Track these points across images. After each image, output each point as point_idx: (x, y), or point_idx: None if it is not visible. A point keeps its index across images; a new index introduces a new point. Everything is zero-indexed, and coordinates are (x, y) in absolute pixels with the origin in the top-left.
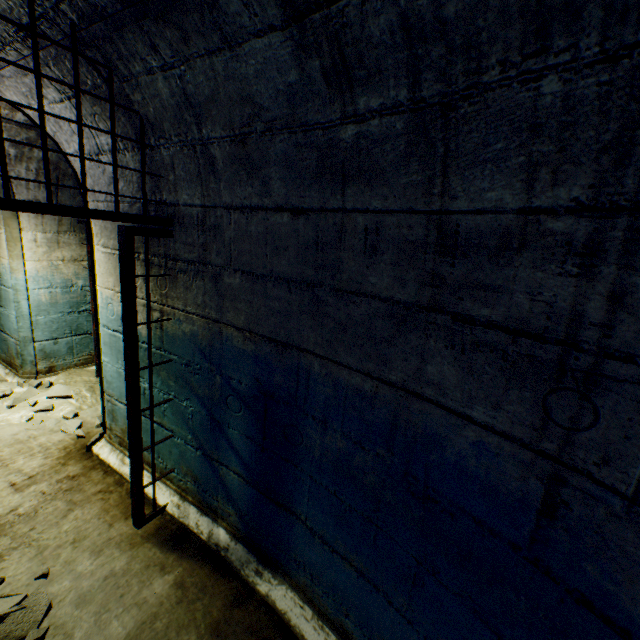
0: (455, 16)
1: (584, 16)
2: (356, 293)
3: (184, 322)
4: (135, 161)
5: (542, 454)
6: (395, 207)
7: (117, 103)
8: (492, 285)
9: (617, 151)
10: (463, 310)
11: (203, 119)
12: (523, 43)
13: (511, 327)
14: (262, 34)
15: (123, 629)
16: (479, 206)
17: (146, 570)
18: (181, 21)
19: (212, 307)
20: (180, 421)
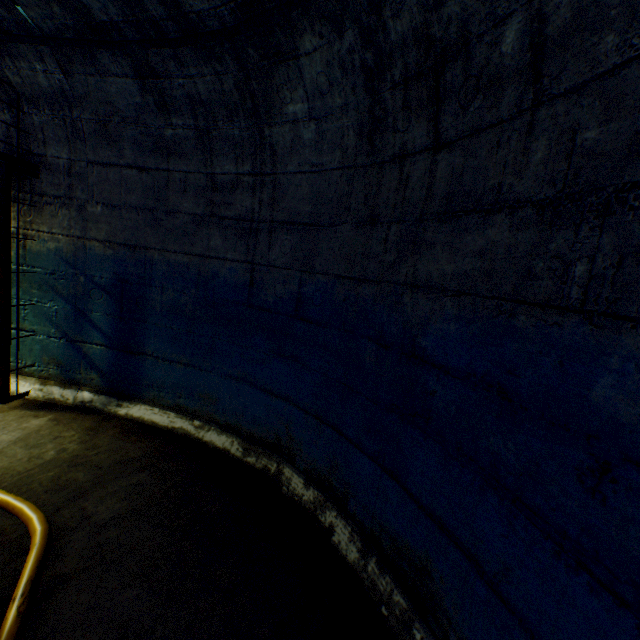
0: (206, 101)
1: (240, 114)
2: (177, 212)
3: (50, 241)
4: (4, 119)
5: (249, 263)
6: (193, 170)
7: (3, 80)
8: (231, 203)
9: (255, 156)
10: (222, 214)
11: (75, 106)
12: (227, 116)
13: (237, 218)
14: (122, 77)
15: (13, 437)
16: (224, 172)
17: (22, 418)
18: (70, 55)
19: (77, 229)
20: (43, 321)
